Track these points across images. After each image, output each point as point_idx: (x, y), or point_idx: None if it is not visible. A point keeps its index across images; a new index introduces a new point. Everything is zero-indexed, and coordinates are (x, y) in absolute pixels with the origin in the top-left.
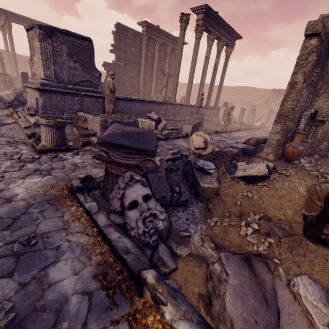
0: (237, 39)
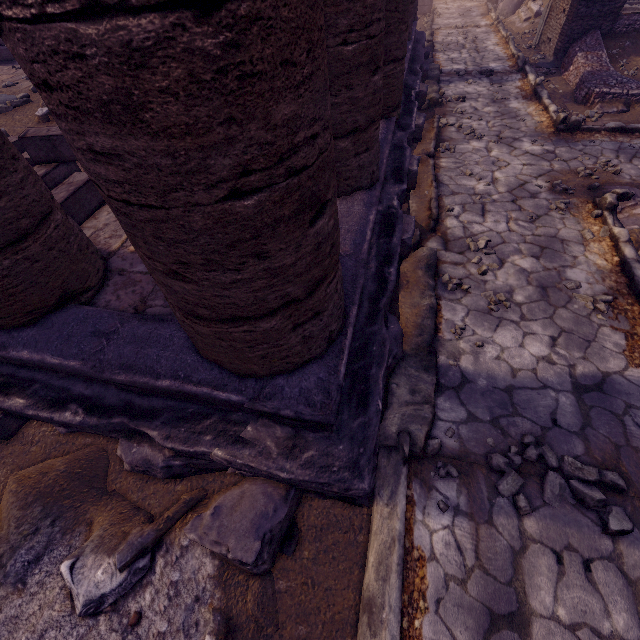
0: None
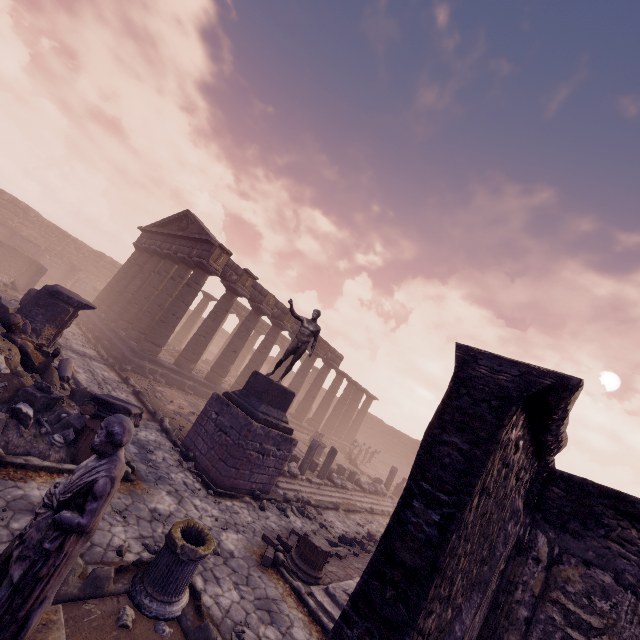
0: None
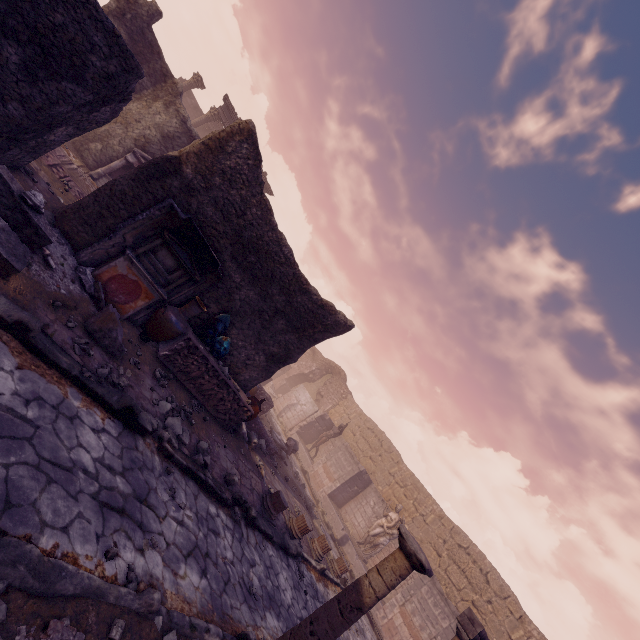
0: (269, 192)
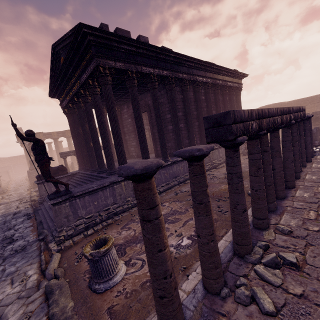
0: None
